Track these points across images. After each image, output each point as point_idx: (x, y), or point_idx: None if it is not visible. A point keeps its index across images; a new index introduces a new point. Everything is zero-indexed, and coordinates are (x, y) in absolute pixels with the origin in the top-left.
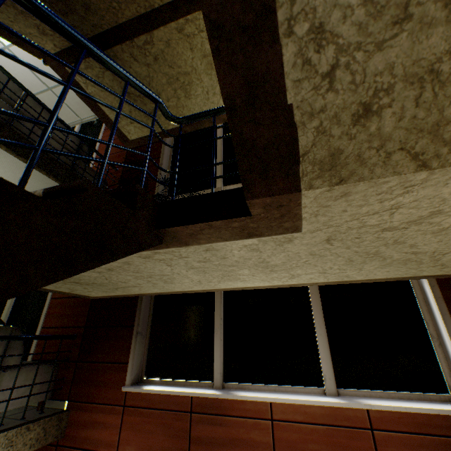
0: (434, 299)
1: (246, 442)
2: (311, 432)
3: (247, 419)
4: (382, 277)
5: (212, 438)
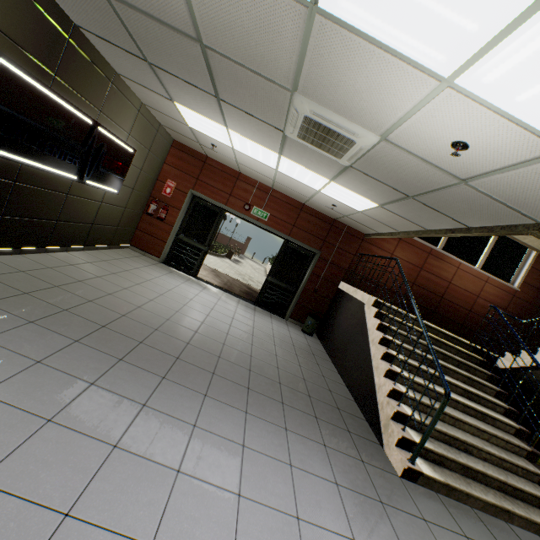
0: (532, 259)
1: (445, 270)
2: (467, 276)
3: (449, 264)
4: (529, 245)
5: (433, 265)
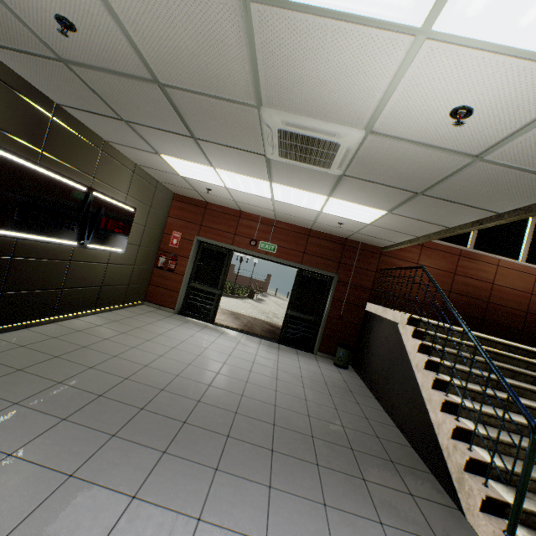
0: None
1: (483, 271)
2: (512, 272)
3: (486, 263)
4: None
5: (467, 267)
